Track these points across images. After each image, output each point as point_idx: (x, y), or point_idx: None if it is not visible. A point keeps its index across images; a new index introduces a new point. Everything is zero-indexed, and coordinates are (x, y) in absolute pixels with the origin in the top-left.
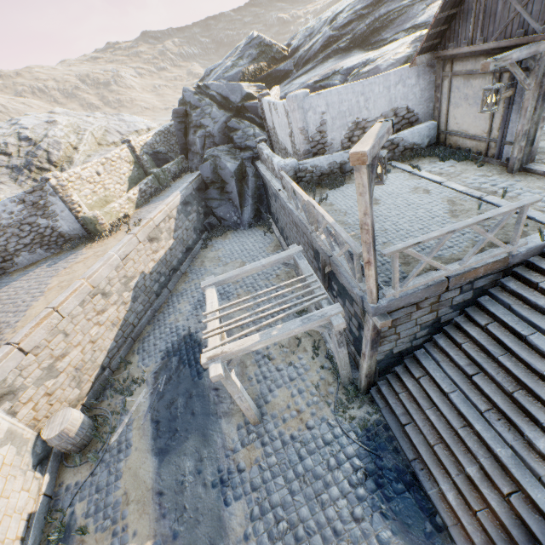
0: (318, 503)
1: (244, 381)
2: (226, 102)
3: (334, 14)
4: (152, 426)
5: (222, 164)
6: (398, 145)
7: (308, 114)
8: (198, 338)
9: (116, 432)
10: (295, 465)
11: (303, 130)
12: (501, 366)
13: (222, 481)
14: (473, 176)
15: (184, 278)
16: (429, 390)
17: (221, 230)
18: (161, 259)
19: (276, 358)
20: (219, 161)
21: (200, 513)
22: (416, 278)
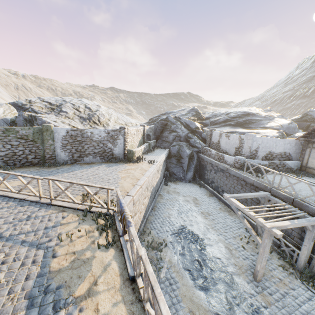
0: None
1: (234, 257)
2: (187, 126)
3: (227, 112)
4: (186, 272)
5: (183, 149)
6: (285, 165)
7: (254, 142)
8: (189, 229)
9: (161, 271)
10: (298, 308)
11: (250, 147)
12: None
13: (257, 312)
14: None
15: (160, 196)
16: None
17: (173, 179)
18: (157, 182)
19: (247, 249)
20: (182, 148)
21: None
22: None
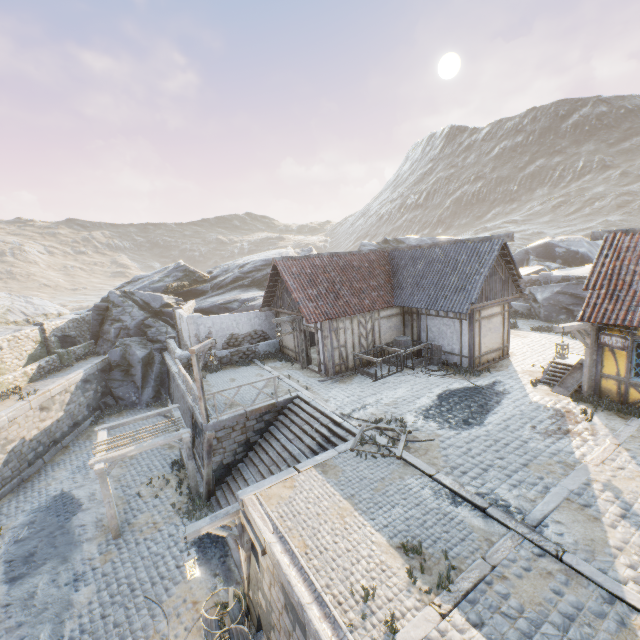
0: (154, 567)
1: None
2: (147, 306)
3: (243, 263)
4: (4, 565)
5: (132, 351)
6: (257, 350)
7: (201, 327)
8: (72, 494)
9: None
10: (143, 553)
11: (197, 335)
12: (270, 457)
13: (76, 579)
14: (287, 369)
15: (64, 450)
16: (240, 482)
17: (117, 408)
18: (46, 428)
19: (146, 495)
20: (130, 348)
21: (50, 603)
22: (230, 411)
